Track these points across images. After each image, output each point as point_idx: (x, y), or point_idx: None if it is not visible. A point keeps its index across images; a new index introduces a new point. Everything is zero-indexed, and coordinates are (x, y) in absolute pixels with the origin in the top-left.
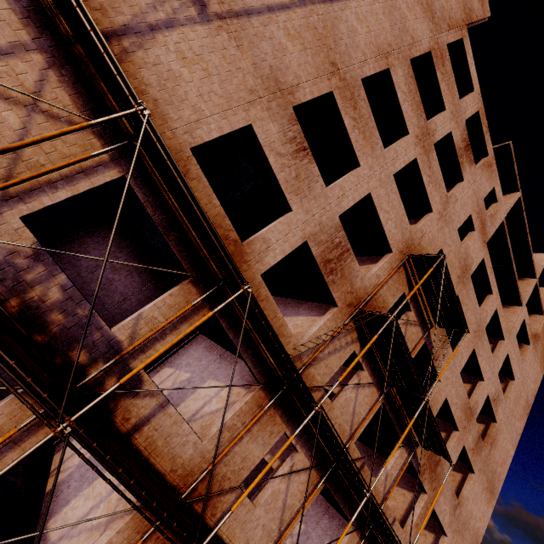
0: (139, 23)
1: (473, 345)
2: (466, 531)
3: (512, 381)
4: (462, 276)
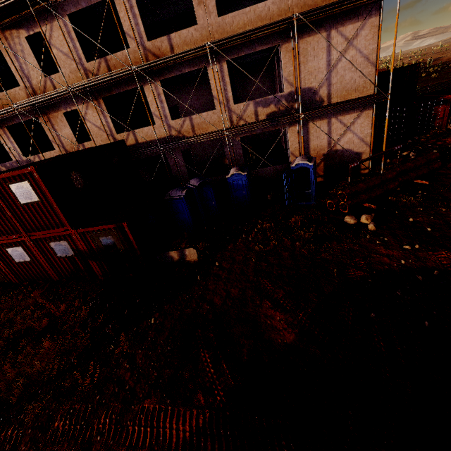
0: None
1: None
2: None
3: None
4: None
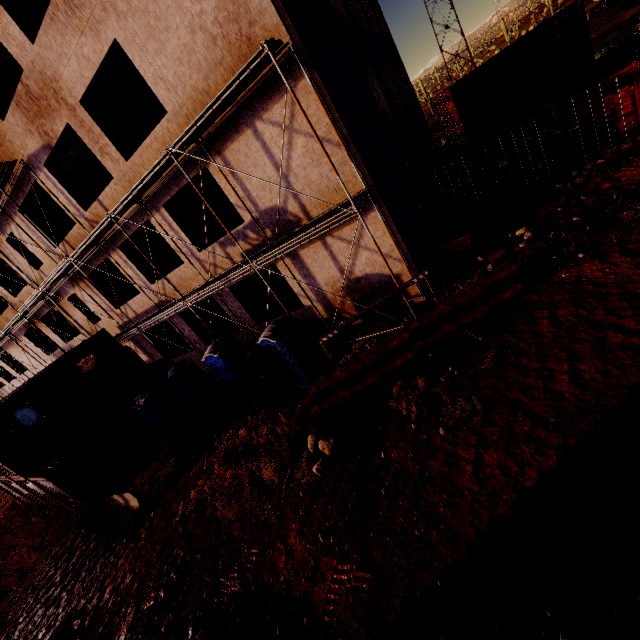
0: None
1: None
2: None
3: None
4: None
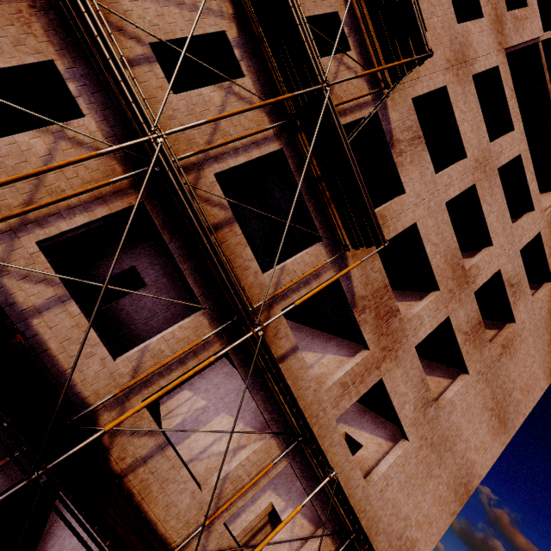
0: None
1: (474, 179)
2: (447, 453)
3: (549, 282)
4: (456, 66)
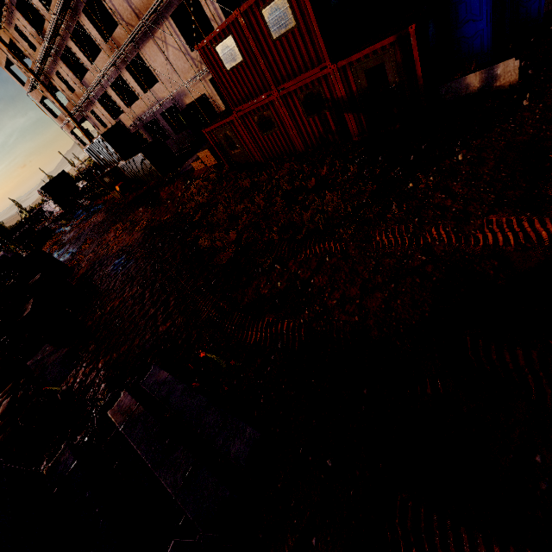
0: (125, 0)
1: None
2: None
3: None
4: None
